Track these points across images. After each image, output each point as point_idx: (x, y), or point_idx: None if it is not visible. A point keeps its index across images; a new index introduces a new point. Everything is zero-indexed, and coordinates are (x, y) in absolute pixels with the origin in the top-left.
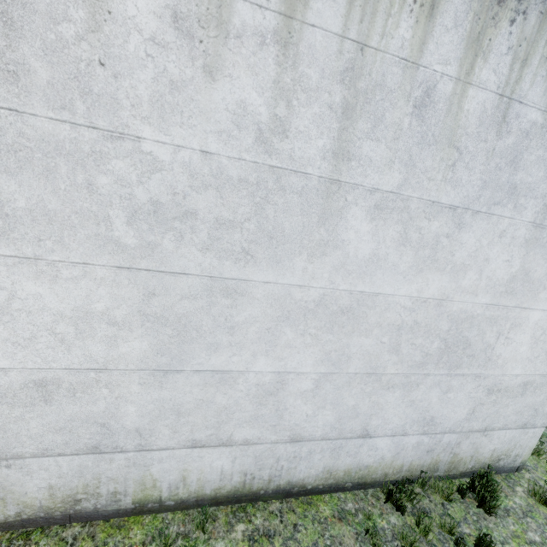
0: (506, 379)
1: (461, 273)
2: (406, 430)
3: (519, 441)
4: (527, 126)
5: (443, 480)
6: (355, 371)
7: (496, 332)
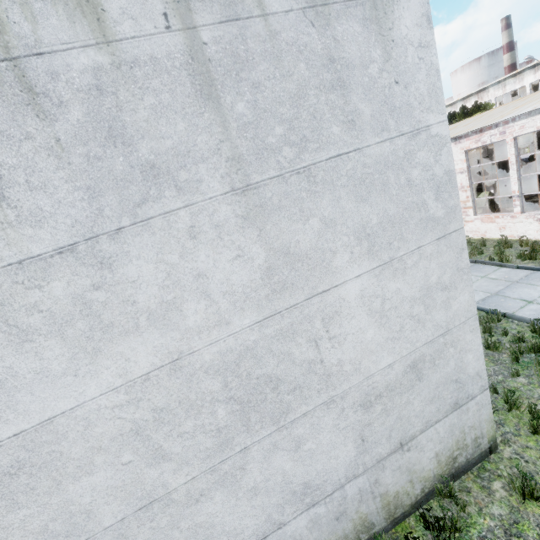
0: (378, 379)
1: (174, 314)
2: (278, 520)
3: (464, 424)
4: (88, 78)
5: (392, 529)
6: (116, 519)
7: (306, 342)
